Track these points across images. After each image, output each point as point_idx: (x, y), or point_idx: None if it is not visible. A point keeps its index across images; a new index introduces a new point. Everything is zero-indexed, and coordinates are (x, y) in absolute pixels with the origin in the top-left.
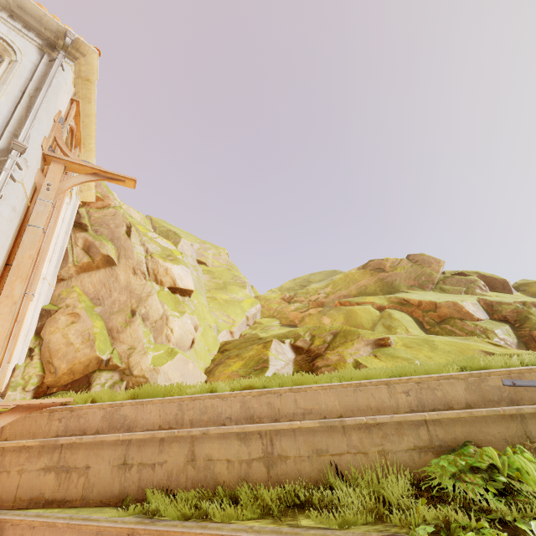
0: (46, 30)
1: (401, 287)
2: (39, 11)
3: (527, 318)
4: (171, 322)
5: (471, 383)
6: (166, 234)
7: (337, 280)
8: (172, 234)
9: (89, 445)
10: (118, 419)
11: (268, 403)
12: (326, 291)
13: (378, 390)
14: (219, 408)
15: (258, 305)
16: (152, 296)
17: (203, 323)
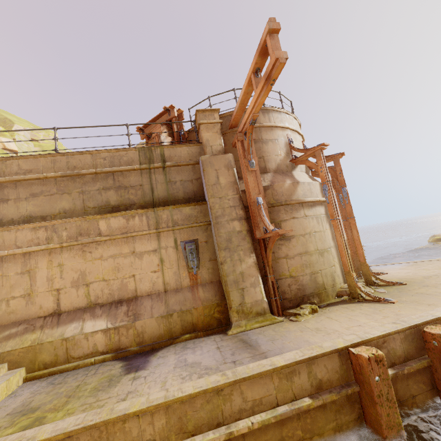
0: None
1: None
2: None
3: None
4: None
5: None
6: (4, 120)
7: None
8: (8, 121)
9: None
10: None
11: None
12: None
13: None
14: None
15: None
16: None
17: None
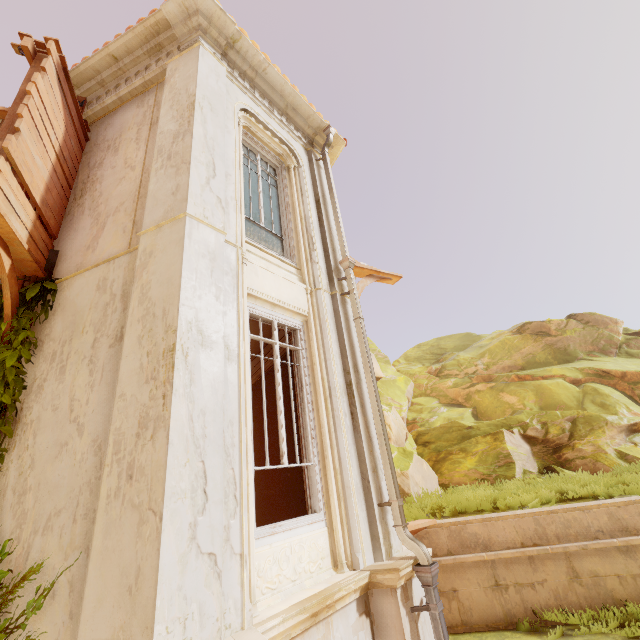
0: (309, 128)
1: (579, 354)
2: (310, 111)
3: None
4: (387, 418)
5: None
6: None
7: (492, 348)
8: None
9: (446, 567)
10: (468, 537)
11: (639, 513)
12: (483, 361)
13: None
14: (583, 521)
15: (411, 383)
16: None
17: None
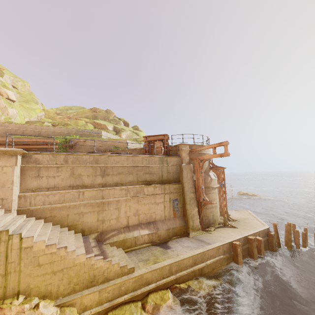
0: None
1: (99, 119)
2: None
3: (119, 131)
4: (8, 110)
5: (77, 129)
6: None
7: (79, 111)
8: None
9: None
10: (4, 125)
11: (40, 127)
12: (74, 114)
13: (61, 128)
14: (29, 127)
15: (43, 112)
16: (1, 100)
17: (19, 113)
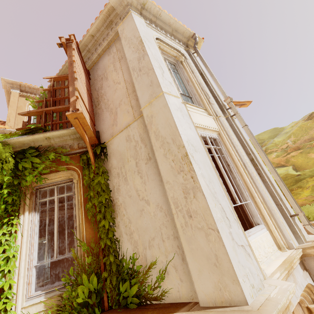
0: (184, 38)
1: None
2: (184, 29)
3: None
4: None
5: None
6: None
7: (294, 131)
8: None
9: None
10: None
11: None
12: (291, 140)
13: None
14: None
15: None
16: None
17: None
